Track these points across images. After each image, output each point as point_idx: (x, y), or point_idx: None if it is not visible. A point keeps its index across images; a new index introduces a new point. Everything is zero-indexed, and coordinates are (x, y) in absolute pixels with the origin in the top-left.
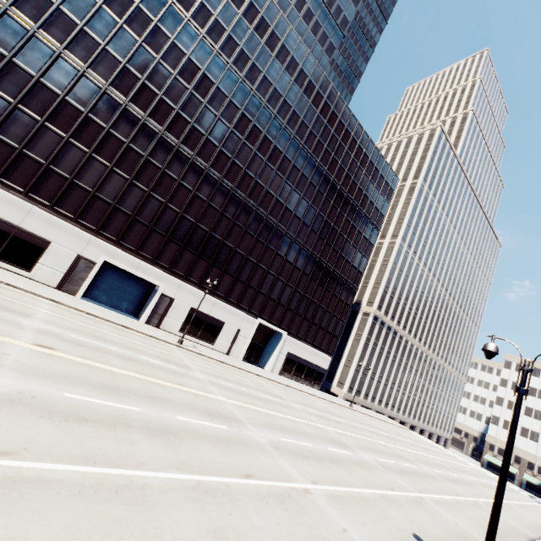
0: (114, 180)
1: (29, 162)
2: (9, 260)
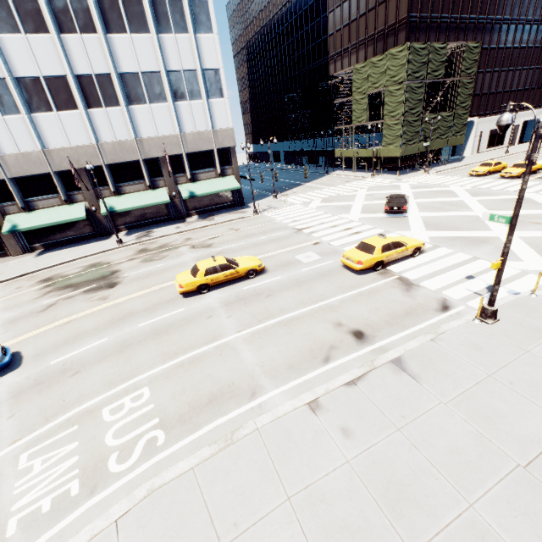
0: (522, 75)
1: (497, 96)
2: (496, 145)
